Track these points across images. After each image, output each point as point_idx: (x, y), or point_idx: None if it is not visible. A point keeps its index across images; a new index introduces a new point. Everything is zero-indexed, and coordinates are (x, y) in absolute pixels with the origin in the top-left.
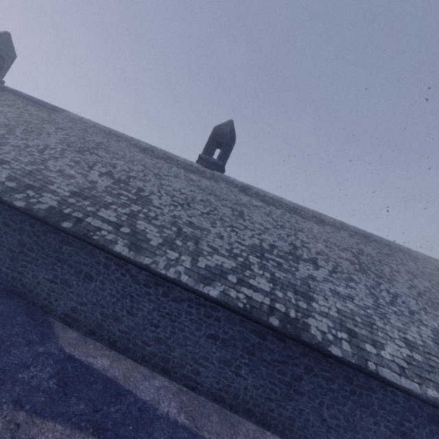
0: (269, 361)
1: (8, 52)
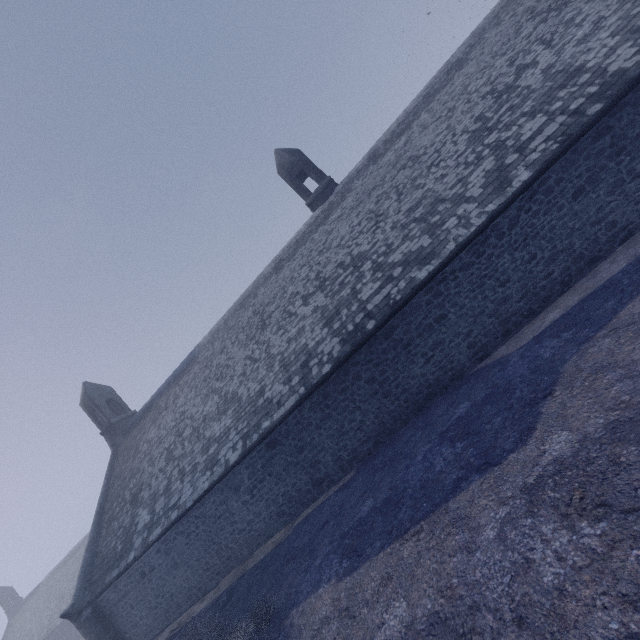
0: None
1: (105, 392)
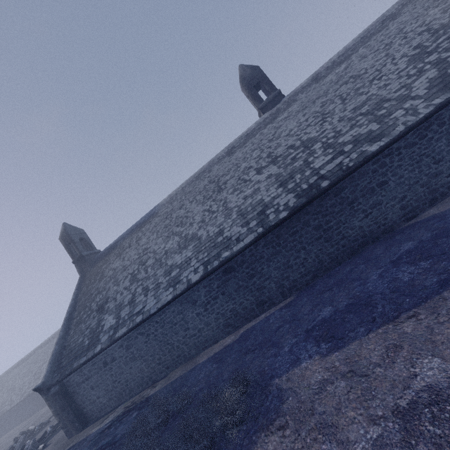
0: None
1: (79, 232)
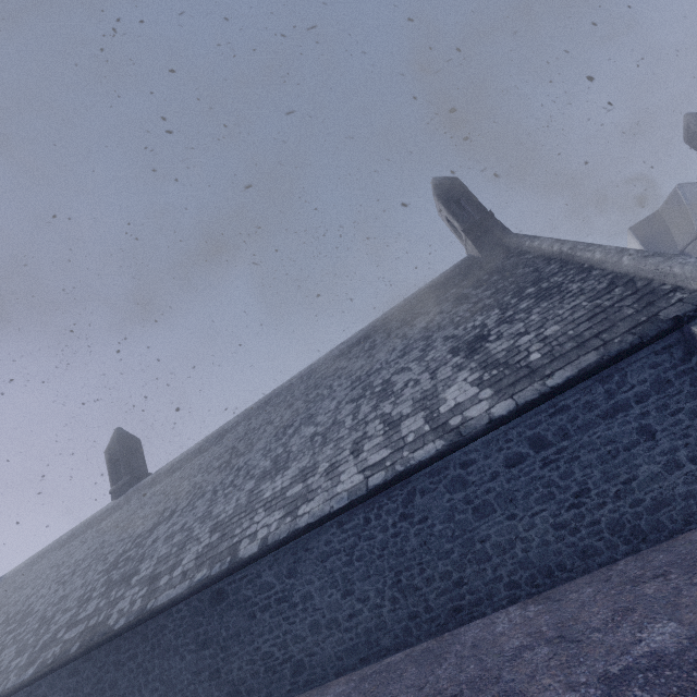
0: (90, 691)
1: None
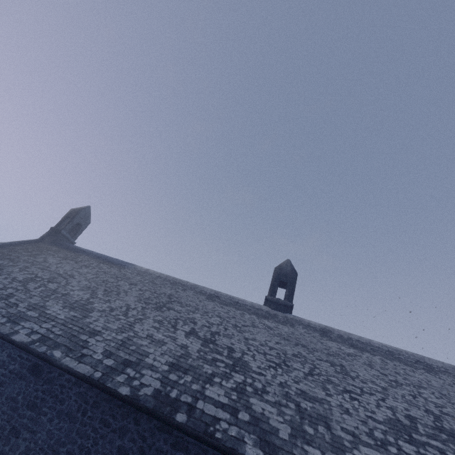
0: None
1: (86, 220)
